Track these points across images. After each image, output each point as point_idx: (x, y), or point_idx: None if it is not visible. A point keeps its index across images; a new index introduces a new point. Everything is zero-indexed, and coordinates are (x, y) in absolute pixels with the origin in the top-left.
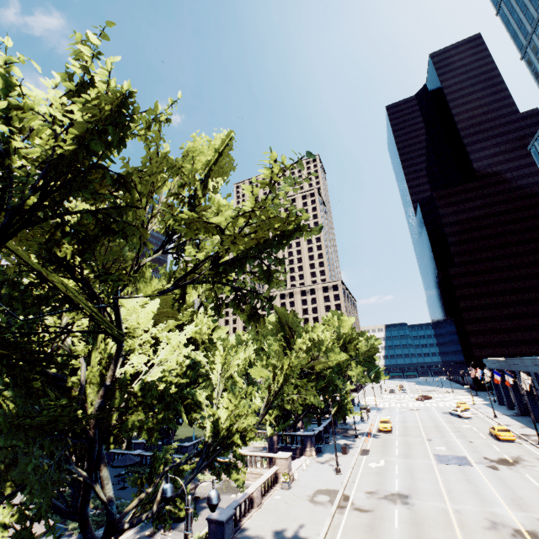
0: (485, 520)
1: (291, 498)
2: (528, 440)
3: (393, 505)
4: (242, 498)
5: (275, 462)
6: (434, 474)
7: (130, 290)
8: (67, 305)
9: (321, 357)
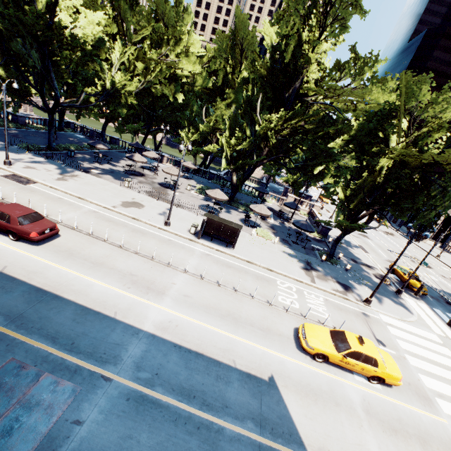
0: (399, 251)
1: None
2: (391, 227)
3: (365, 238)
4: None
5: (313, 207)
6: (367, 230)
7: (356, 84)
8: (430, 126)
9: (346, 159)
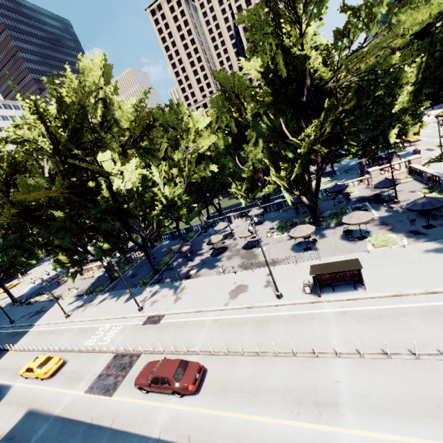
0: None
1: (441, 172)
2: None
3: None
4: (440, 173)
5: (410, 163)
6: None
7: (374, 30)
8: None
9: None
